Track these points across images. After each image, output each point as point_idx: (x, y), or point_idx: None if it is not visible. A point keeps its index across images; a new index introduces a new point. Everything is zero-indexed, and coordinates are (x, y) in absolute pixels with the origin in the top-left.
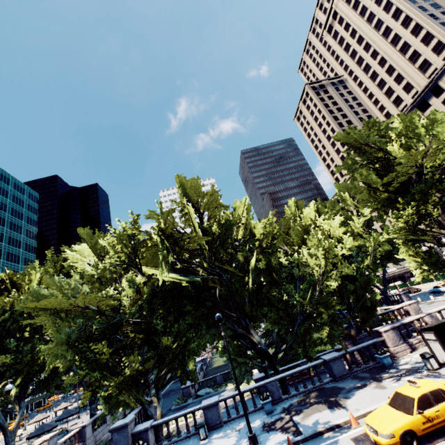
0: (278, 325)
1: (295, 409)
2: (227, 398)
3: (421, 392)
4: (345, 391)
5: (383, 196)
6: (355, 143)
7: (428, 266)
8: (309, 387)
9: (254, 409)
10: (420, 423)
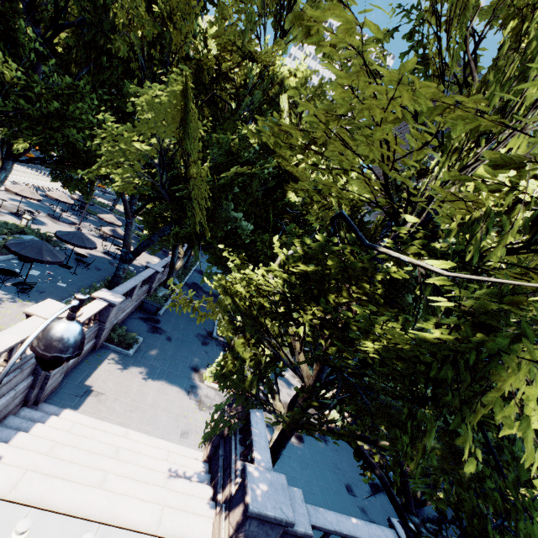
0: None
1: None
2: None
3: None
4: None
5: None
6: None
7: None
8: None
9: None
10: None
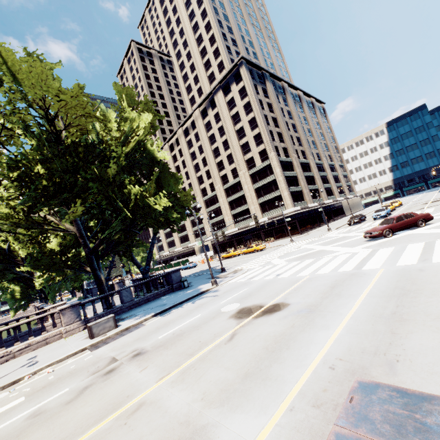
0: None
1: None
2: None
3: None
4: None
5: None
6: None
7: (36, 268)
8: None
9: None
10: None
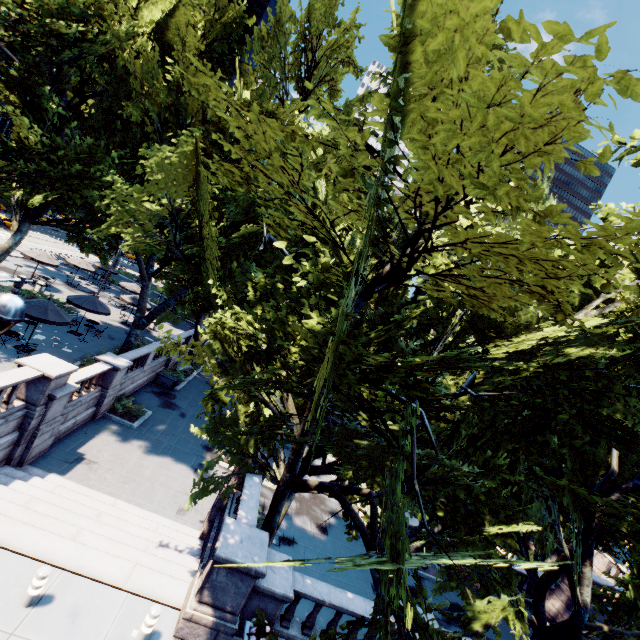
0: None
1: None
2: None
3: None
4: None
5: None
6: None
7: None
8: None
9: None
10: None
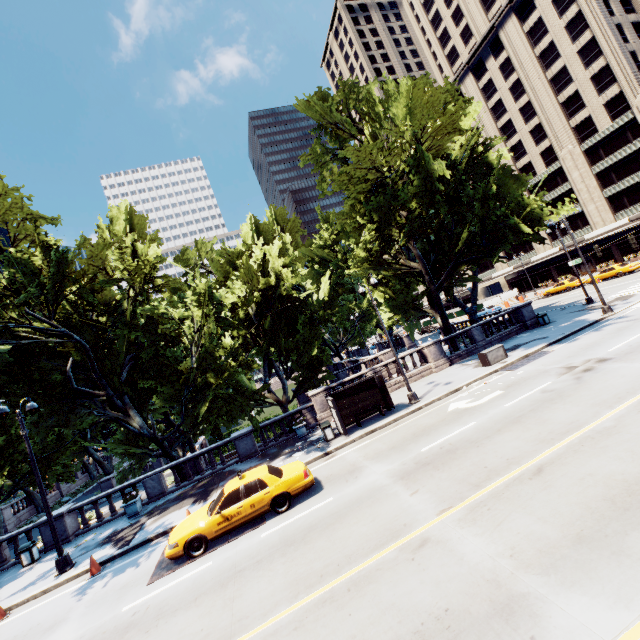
0: (172, 401)
1: (163, 508)
2: (81, 505)
3: (236, 486)
4: (232, 477)
5: (362, 210)
6: (324, 120)
7: (391, 309)
8: (205, 474)
9: (123, 512)
10: (215, 524)
